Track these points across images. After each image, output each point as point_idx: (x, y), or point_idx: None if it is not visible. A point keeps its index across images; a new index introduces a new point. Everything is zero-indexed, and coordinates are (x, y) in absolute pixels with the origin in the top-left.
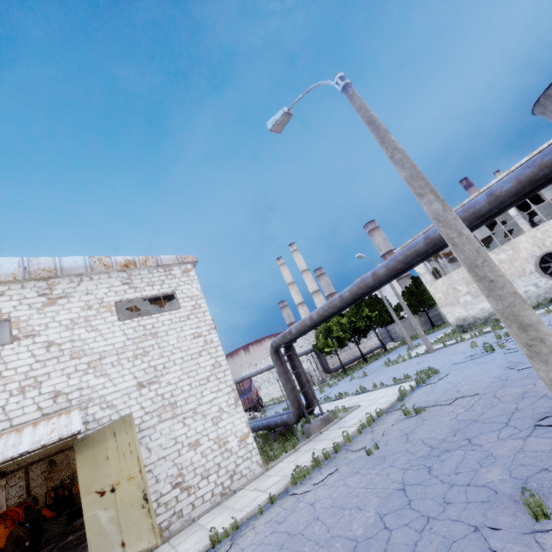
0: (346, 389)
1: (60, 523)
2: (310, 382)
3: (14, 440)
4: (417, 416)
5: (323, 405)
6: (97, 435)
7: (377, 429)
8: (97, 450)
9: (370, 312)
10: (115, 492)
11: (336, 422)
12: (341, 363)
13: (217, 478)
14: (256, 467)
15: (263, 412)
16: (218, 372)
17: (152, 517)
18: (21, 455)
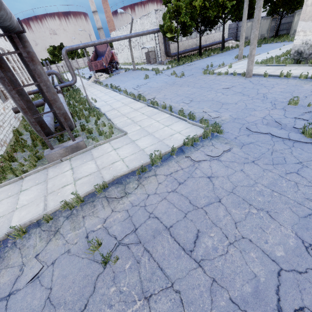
0: (157, 87)
1: None
2: (154, 60)
3: None
4: (100, 265)
5: (125, 101)
6: None
7: (61, 233)
8: None
9: (229, 0)
10: None
11: (88, 150)
12: (177, 52)
13: None
14: None
15: (109, 76)
16: None
17: None
18: None
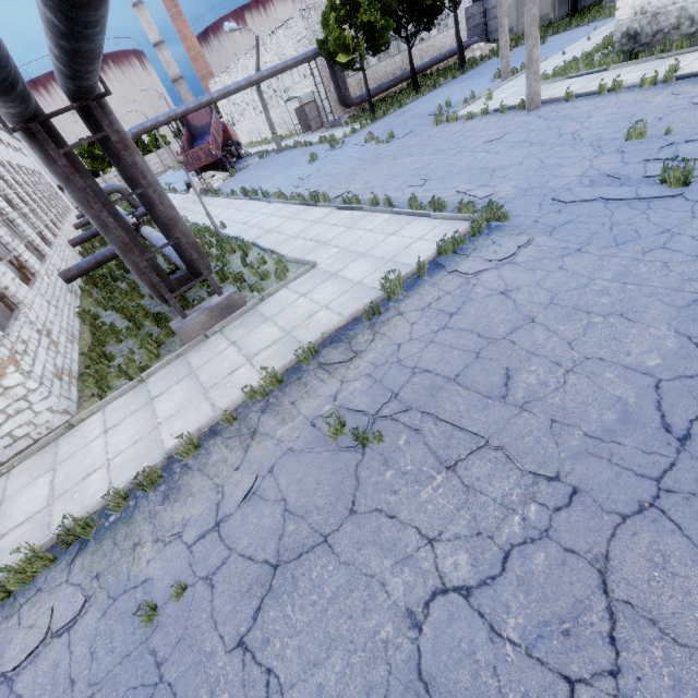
0: (343, 171)
1: None
2: (317, 121)
3: None
4: (354, 453)
5: (286, 212)
6: None
7: (263, 433)
8: None
9: None
10: None
11: (250, 308)
12: (367, 92)
13: None
14: (52, 418)
15: (230, 176)
16: None
17: None
18: None
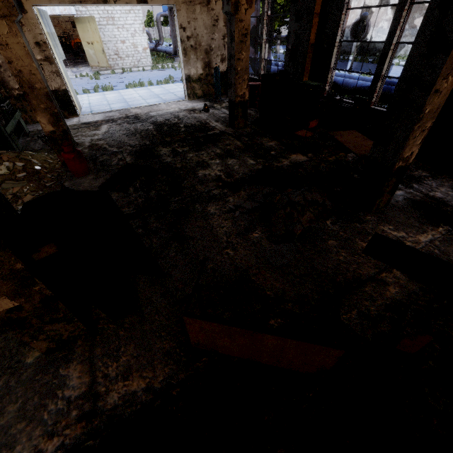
0: None
1: (71, 56)
2: None
3: (52, 7)
4: None
5: None
6: (82, 19)
7: None
8: (83, 26)
9: None
10: (93, 45)
11: None
12: None
13: (132, 59)
14: (149, 63)
15: None
16: (135, 9)
17: (106, 58)
18: (55, 15)
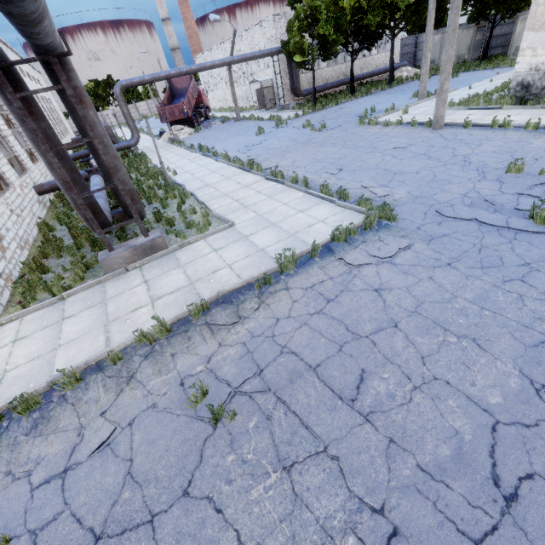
0: (279, 147)
1: None
2: (271, 102)
3: None
4: (207, 424)
5: (226, 172)
6: None
7: (139, 380)
8: None
9: None
10: None
11: (170, 252)
12: (313, 87)
13: None
14: None
15: (194, 132)
16: None
17: None
18: None
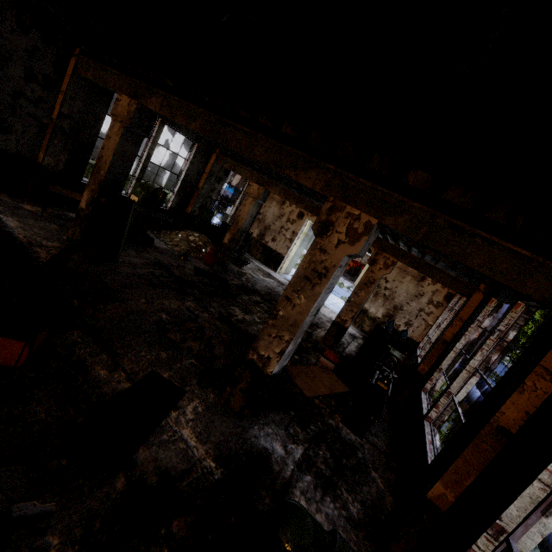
0: None
1: None
2: None
3: None
4: None
5: None
6: None
7: None
8: None
9: None
10: None
11: None
12: None
13: None
14: None
15: None
16: None
17: None
18: None
